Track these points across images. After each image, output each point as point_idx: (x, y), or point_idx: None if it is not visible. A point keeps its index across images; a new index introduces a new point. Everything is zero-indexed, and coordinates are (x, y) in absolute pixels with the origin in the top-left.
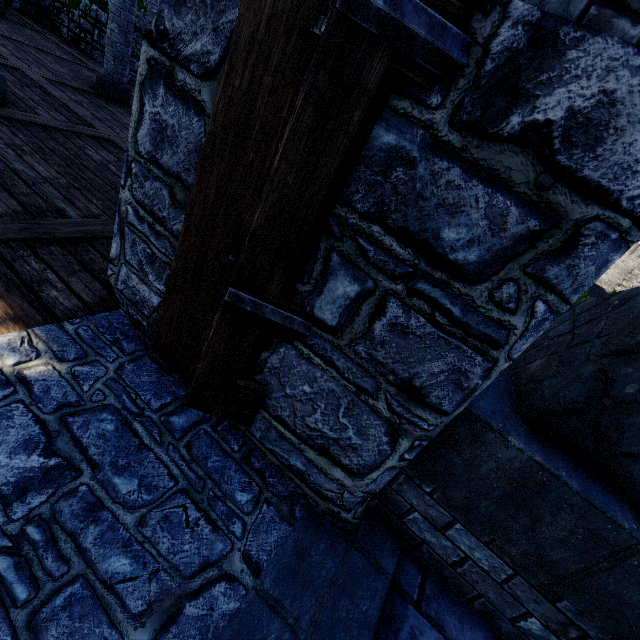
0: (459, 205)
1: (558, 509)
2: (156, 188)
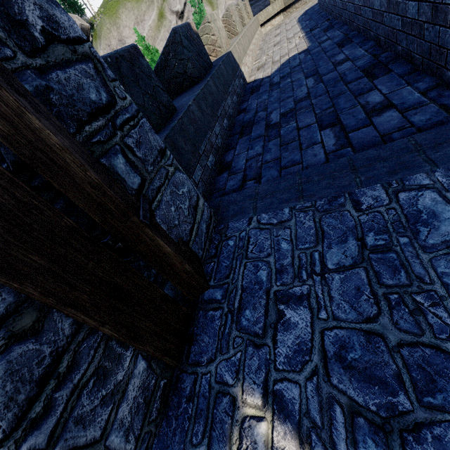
0: (79, 83)
1: (177, 139)
2: (5, 374)
